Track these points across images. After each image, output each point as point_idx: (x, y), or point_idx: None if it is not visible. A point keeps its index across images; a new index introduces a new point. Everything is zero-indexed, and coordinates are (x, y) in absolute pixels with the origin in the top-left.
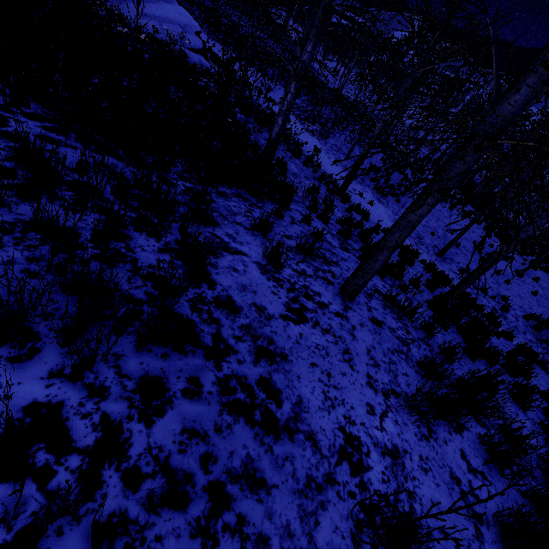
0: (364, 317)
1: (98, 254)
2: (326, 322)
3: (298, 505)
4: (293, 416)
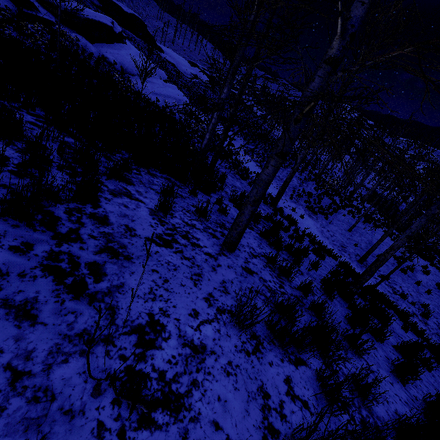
0: (237, 264)
1: (14, 170)
2: (191, 254)
3: (55, 343)
4: (106, 292)
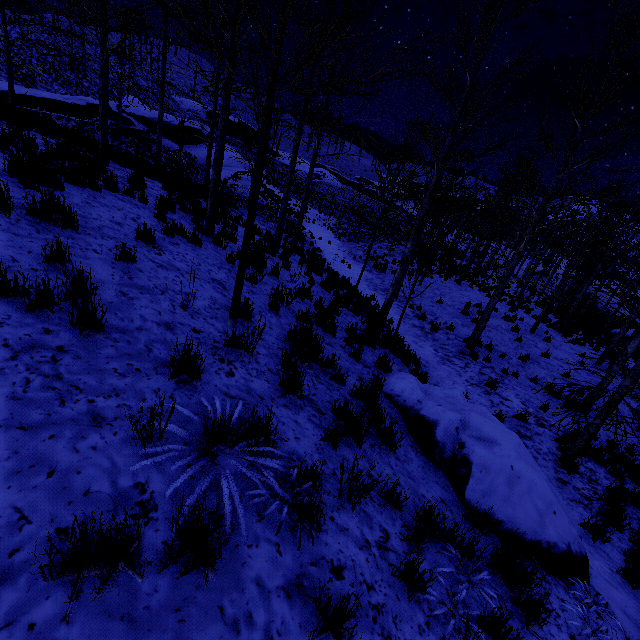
0: None
1: None
2: None
3: None
4: None
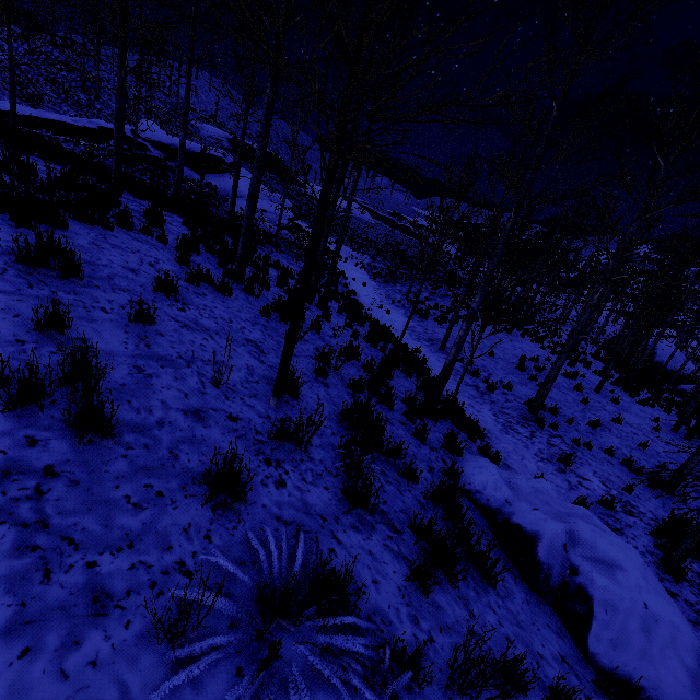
0: None
1: None
2: None
3: None
4: None
